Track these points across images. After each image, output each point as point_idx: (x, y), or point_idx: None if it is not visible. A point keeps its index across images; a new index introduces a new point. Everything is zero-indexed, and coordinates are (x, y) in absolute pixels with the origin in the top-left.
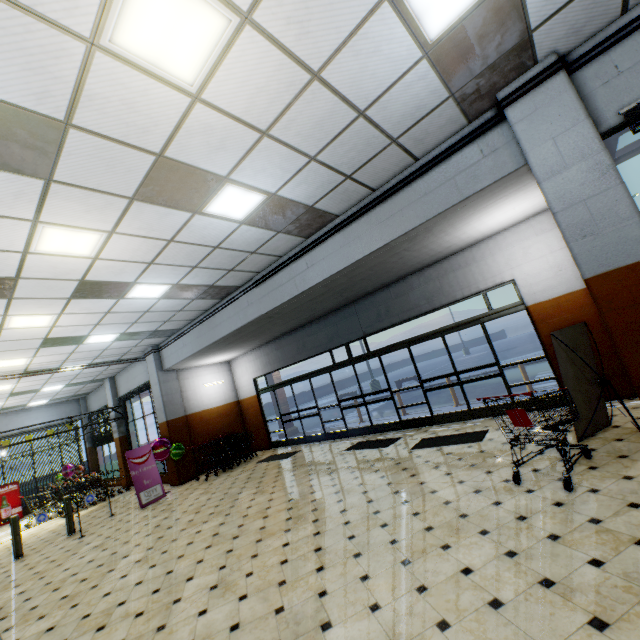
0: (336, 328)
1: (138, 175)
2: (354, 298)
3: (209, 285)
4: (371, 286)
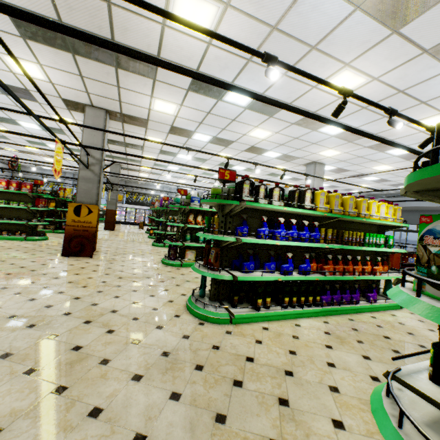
0: (406, 217)
1: (393, 184)
2: (421, 210)
3: (372, 193)
4: (432, 210)
